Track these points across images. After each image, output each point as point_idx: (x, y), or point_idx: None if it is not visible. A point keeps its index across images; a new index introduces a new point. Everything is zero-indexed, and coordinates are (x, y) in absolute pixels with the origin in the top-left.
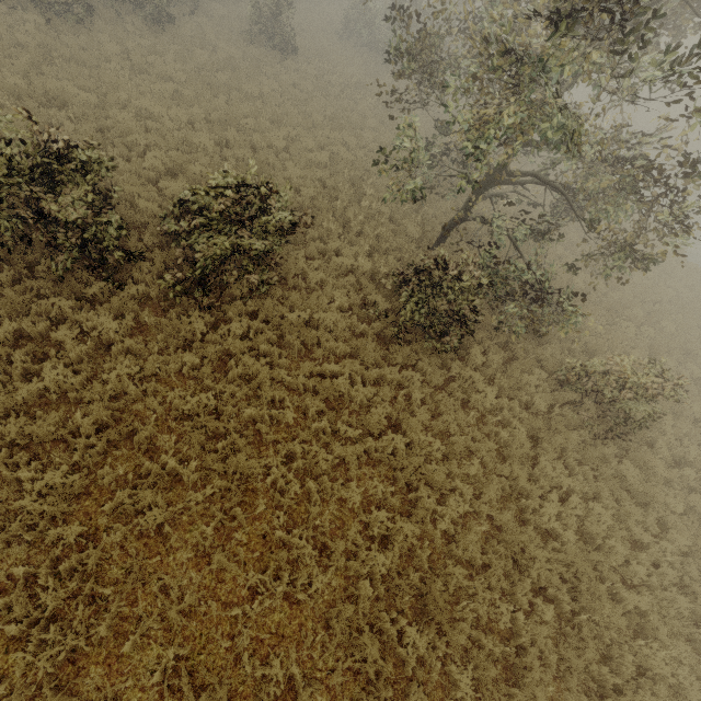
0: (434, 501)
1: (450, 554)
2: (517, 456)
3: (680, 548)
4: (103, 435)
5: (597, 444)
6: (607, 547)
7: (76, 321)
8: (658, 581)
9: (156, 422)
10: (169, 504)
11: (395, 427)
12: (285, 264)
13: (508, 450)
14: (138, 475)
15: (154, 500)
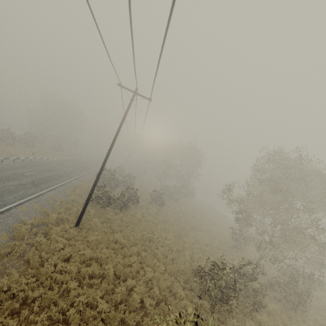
0: None
1: None
2: None
3: None
4: None
5: None
6: None
7: None
8: None
9: None
10: None
11: None
12: None
13: None
14: None
15: None
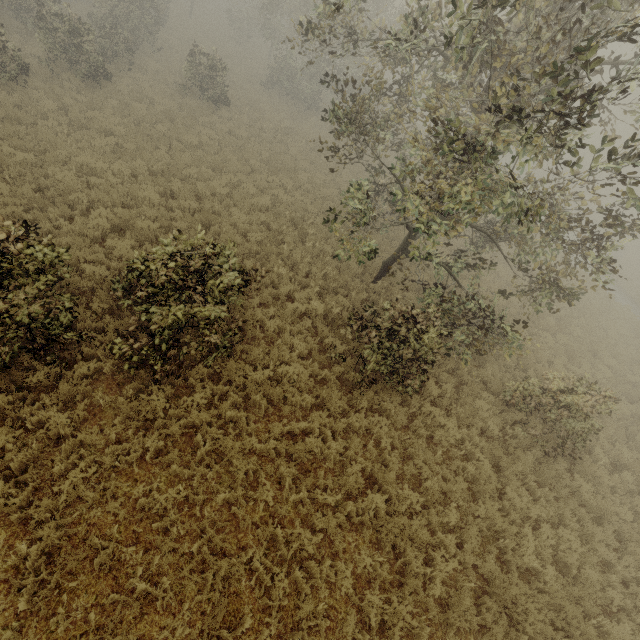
0: (421, 561)
1: (446, 622)
2: (486, 490)
3: (639, 560)
4: (56, 568)
5: (548, 460)
6: (583, 576)
7: (17, 417)
8: (631, 601)
9: (118, 528)
10: (140, 638)
11: (370, 479)
12: (242, 316)
13: (478, 486)
14: (101, 607)
15: (123, 639)
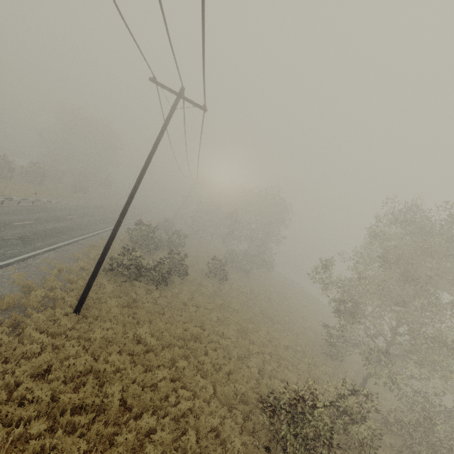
0: None
1: None
2: None
3: None
4: None
5: None
6: None
7: None
8: None
9: None
10: None
11: None
12: None
13: None
14: None
15: None
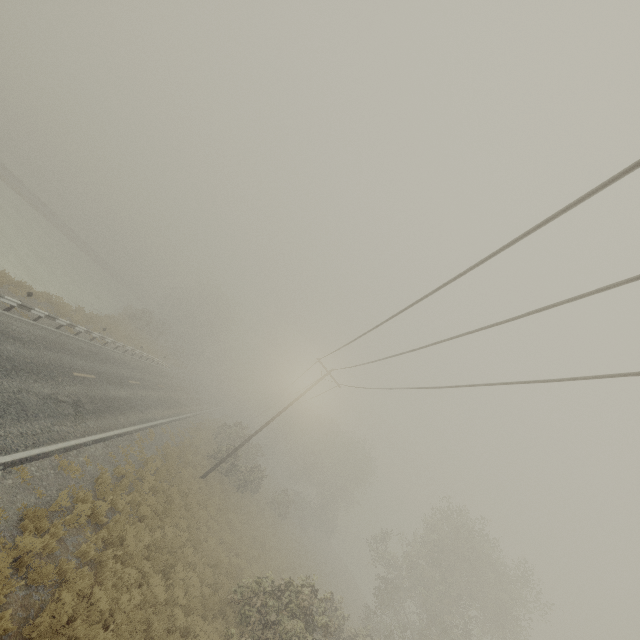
0: None
1: None
2: None
3: None
4: None
5: None
6: None
7: None
8: None
9: None
10: None
11: None
12: None
13: None
14: None
15: None
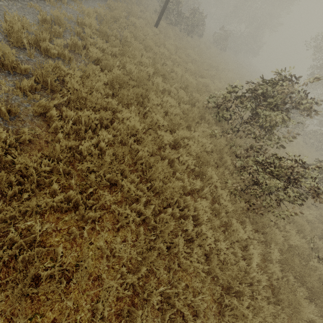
0: None
1: None
2: None
3: None
4: None
5: None
6: None
7: None
8: None
9: None
10: None
11: None
12: None
13: None
14: None
15: None
